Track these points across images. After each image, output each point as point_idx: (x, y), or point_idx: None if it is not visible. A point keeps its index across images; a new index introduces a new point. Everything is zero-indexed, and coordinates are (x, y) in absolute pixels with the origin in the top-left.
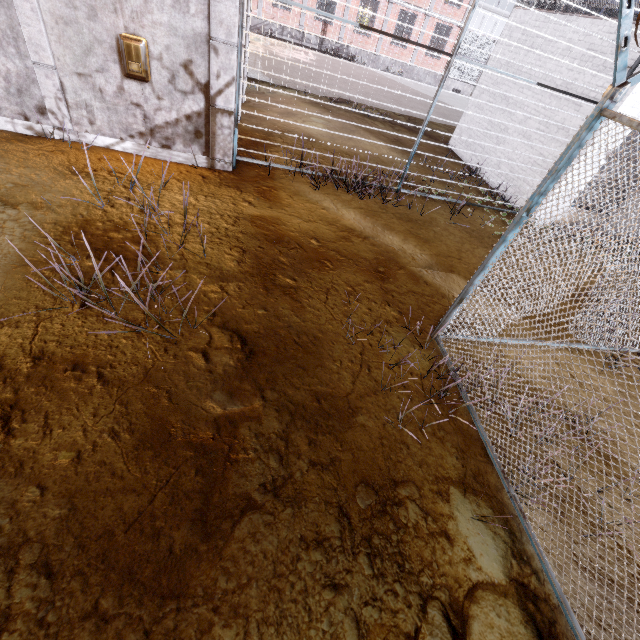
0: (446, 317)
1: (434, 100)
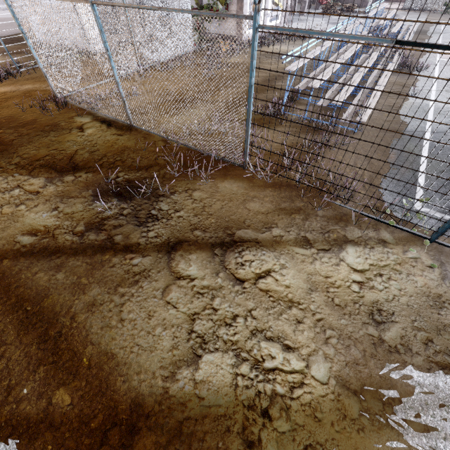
0: (51, 87)
1: None
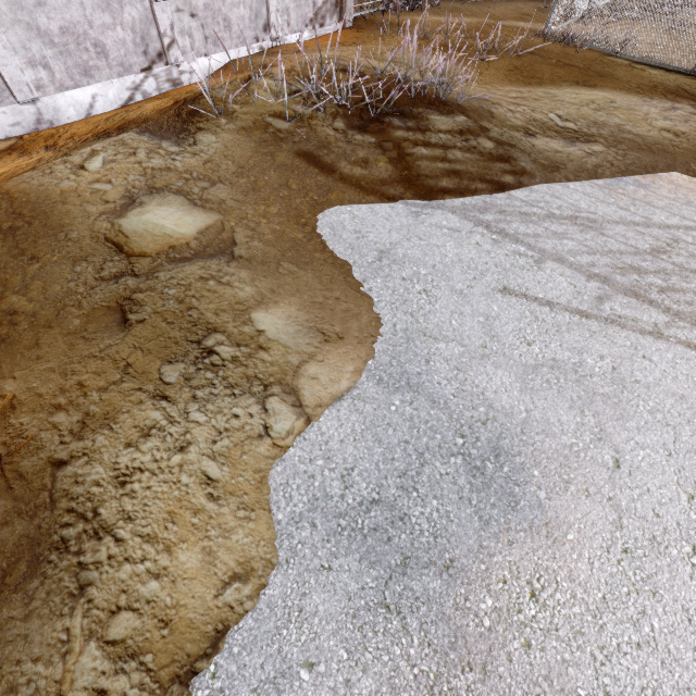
0: (550, 19)
1: None
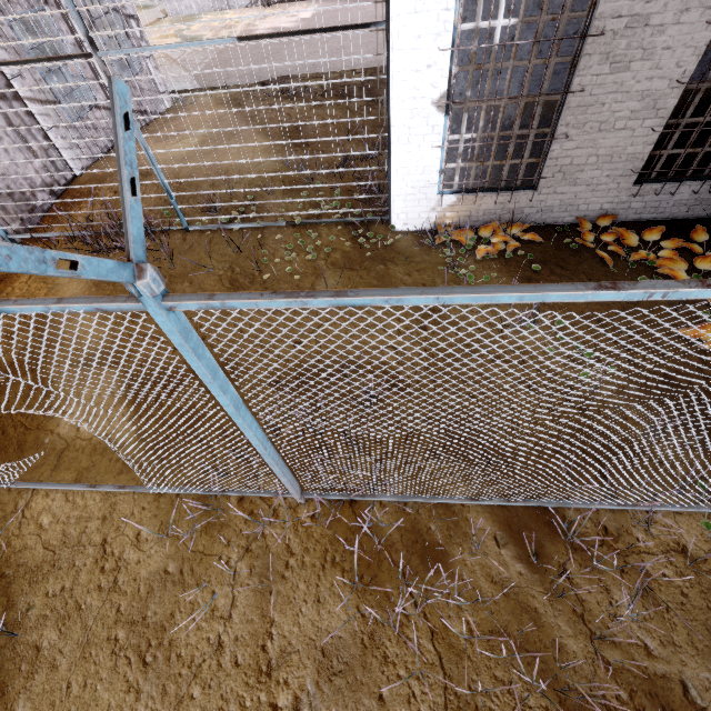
0: None
1: None
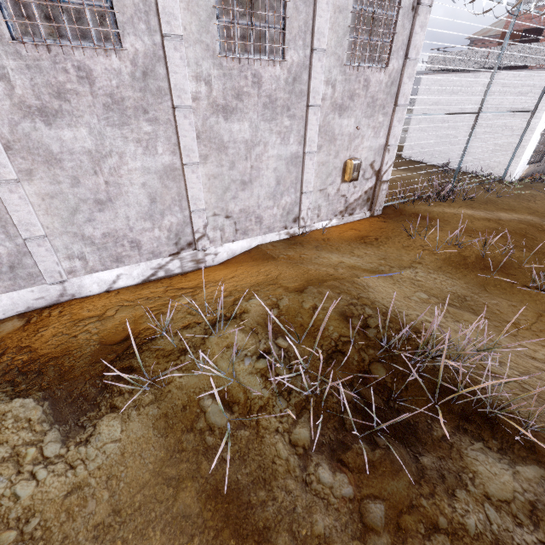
0: None
1: (470, 137)
